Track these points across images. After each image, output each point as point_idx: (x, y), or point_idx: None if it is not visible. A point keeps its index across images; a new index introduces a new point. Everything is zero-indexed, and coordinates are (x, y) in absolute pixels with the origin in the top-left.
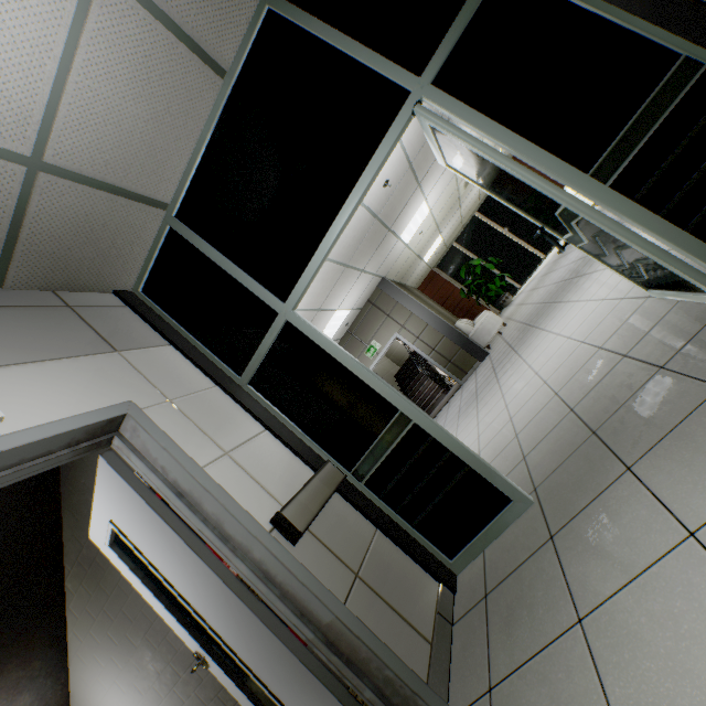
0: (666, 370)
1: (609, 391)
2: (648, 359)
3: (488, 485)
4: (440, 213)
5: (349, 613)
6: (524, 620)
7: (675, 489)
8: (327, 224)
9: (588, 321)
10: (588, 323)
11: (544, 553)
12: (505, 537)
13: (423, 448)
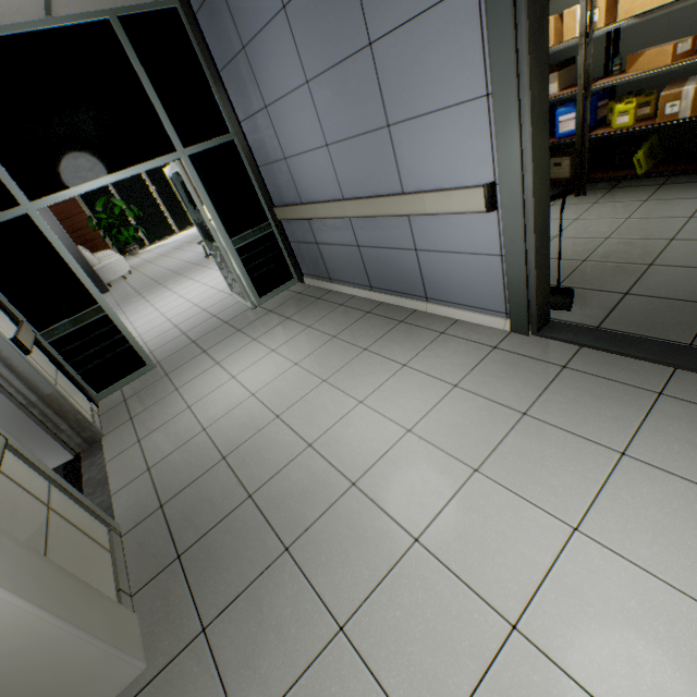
0: (228, 324)
1: (205, 328)
2: (223, 319)
3: (137, 356)
4: None
5: (62, 392)
6: (151, 398)
7: (218, 355)
8: (94, 175)
9: (203, 295)
10: (202, 297)
11: (163, 379)
12: (139, 381)
13: (106, 329)
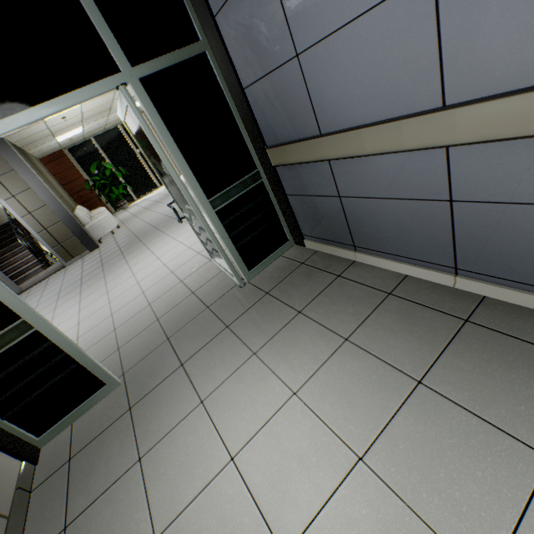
0: (210, 309)
1: (182, 313)
2: (204, 299)
3: (91, 376)
4: (90, 111)
5: None
6: (102, 469)
7: (201, 378)
8: None
9: (179, 258)
10: (179, 260)
11: (124, 420)
12: (95, 411)
13: (39, 351)
